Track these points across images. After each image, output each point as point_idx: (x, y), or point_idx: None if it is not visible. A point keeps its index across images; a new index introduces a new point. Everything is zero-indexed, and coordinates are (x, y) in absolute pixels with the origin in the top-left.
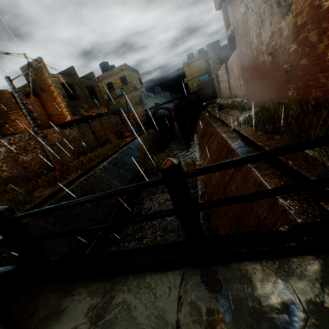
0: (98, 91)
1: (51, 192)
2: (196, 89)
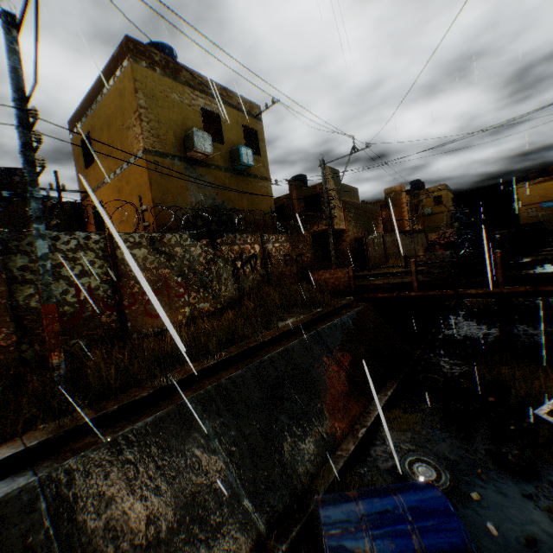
0: (418, 209)
1: None
2: (531, 218)
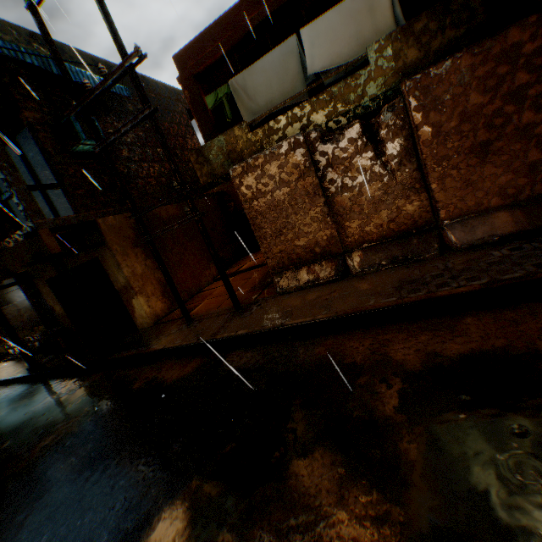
0: None
1: None
2: None
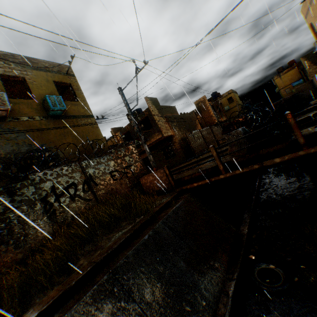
0: (220, 108)
1: None
2: (289, 94)
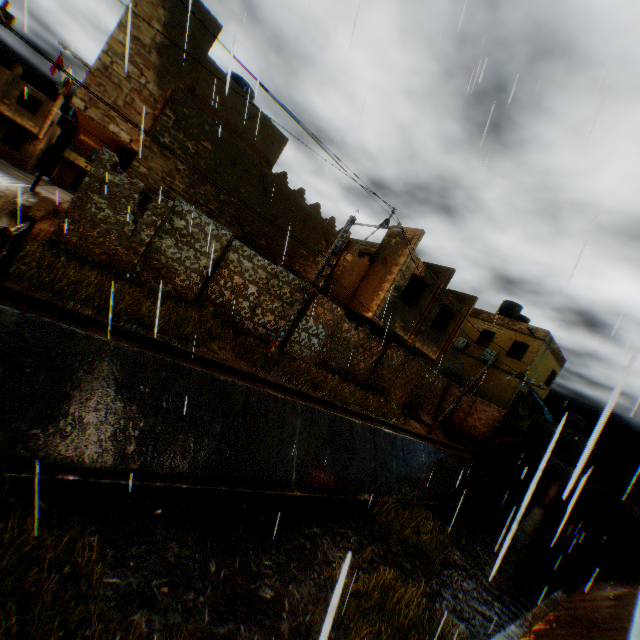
0: (454, 325)
1: (219, 359)
2: None
